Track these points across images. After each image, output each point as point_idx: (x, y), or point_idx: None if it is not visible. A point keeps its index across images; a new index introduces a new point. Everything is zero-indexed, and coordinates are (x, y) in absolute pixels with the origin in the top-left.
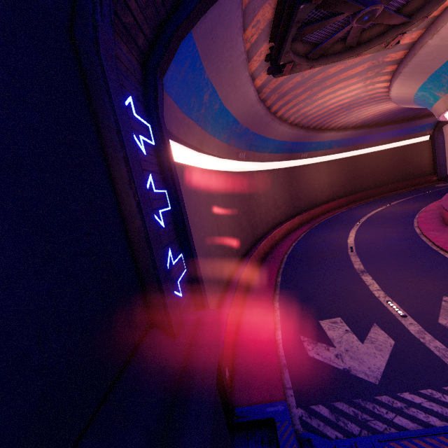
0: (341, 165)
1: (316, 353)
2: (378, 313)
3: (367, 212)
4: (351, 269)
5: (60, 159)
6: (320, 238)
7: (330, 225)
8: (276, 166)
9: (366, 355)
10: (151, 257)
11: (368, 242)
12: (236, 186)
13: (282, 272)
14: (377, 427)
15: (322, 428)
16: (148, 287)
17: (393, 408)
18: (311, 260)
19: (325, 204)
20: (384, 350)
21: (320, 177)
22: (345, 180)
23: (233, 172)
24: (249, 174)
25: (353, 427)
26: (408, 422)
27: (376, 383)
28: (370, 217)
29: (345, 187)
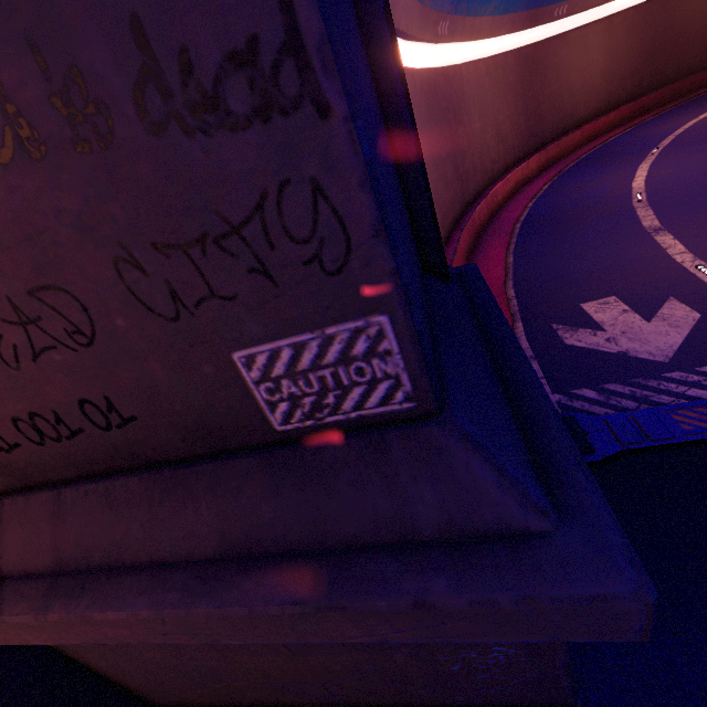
0: (637, 23)
1: (577, 340)
2: (678, 283)
3: (676, 126)
4: (636, 229)
5: (351, 8)
6: (580, 187)
7: (597, 162)
8: (501, 47)
9: (653, 335)
10: (423, 176)
11: (673, 181)
12: (434, 101)
13: (514, 250)
14: (662, 401)
15: (587, 408)
16: (417, 219)
17: (686, 382)
18: (564, 224)
19: (590, 123)
20: (683, 326)
21: (587, 61)
22: (640, 60)
23: (429, 70)
24: (454, 72)
25: (629, 403)
26: (706, 393)
27: (665, 361)
28: (682, 134)
29: (637, 77)
